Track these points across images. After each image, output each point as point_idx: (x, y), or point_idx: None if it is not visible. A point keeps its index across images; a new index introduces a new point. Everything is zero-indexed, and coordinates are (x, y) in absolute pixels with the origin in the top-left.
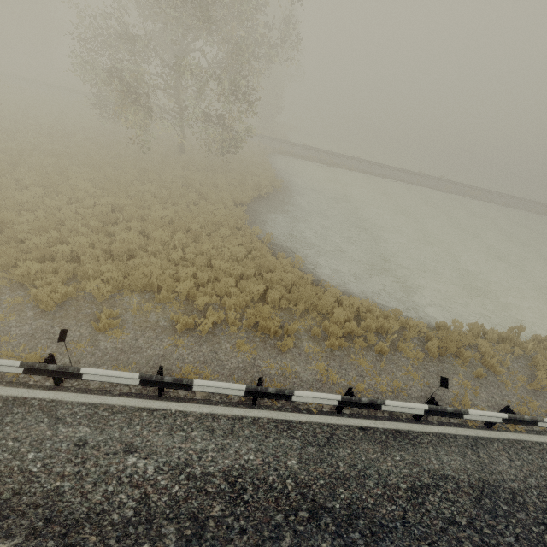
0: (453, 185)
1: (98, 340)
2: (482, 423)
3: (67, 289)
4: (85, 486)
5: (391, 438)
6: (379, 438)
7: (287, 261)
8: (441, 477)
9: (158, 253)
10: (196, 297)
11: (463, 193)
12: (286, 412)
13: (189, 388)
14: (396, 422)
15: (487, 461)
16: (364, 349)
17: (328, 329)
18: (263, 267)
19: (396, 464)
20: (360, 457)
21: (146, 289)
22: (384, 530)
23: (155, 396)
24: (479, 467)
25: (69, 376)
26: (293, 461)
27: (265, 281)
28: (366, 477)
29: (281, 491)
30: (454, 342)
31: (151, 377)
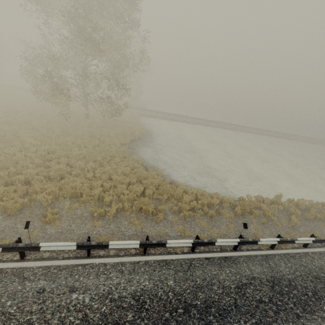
0: (237, 127)
1: (46, 229)
2: (269, 247)
3: (24, 200)
4: (46, 316)
5: (223, 261)
6: (216, 262)
7: (154, 173)
8: (252, 278)
9: (78, 175)
10: (104, 197)
11: (242, 130)
12: (164, 255)
13: (106, 247)
14: (224, 252)
15: (274, 266)
16: (202, 215)
17: (181, 207)
18: (141, 177)
19: (227, 275)
20: (207, 274)
21: (73, 196)
22: (225, 312)
23: (85, 256)
24: (270, 270)
25: (32, 249)
26: (171, 281)
27: (143, 185)
28: (212, 284)
29: (166, 299)
30: (248, 206)
31: (83, 243)
